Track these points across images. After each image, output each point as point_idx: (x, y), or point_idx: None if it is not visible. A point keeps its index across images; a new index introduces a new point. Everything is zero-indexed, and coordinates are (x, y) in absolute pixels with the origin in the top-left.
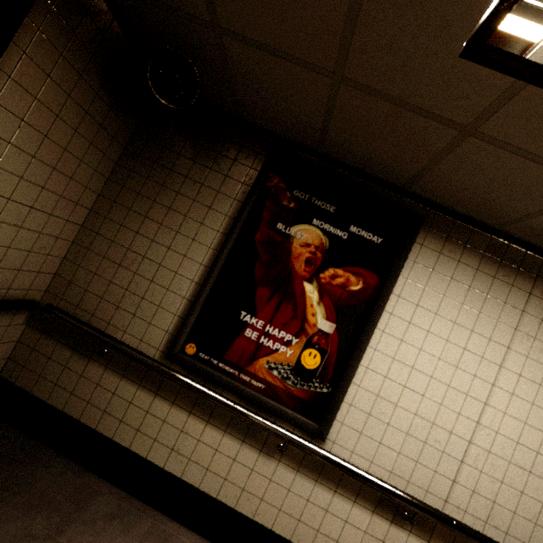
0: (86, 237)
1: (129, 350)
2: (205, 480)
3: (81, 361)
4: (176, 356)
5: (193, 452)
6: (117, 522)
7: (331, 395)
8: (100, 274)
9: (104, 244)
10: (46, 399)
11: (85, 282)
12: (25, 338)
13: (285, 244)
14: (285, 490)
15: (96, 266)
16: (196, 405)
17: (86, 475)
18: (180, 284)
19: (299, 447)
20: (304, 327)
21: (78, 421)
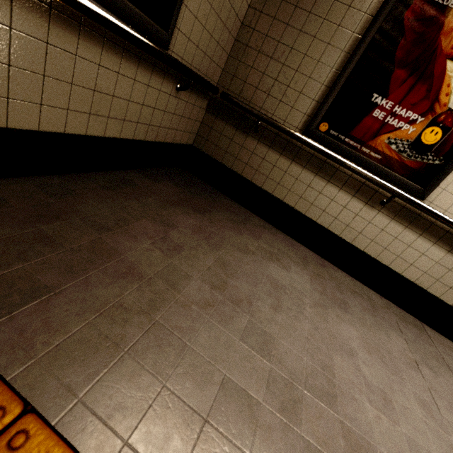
0: (245, 34)
1: (280, 125)
2: (321, 217)
3: (242, 137)
4: (312, 132)
5: (315, 200)
6: (267, 230)
7: (441, 167)
8: (255, 67)
9: (259, 39)
10: (220, 161)
11: (244, 76)
12: (205, 121)
13: (438, 19)
14: (379, 230)
15: (252, 61)
16: (321, 169)
17: (243, 208)
18: (320, 72)
19: (405, 199)
20: (433, 106)
21: (240, 175)
